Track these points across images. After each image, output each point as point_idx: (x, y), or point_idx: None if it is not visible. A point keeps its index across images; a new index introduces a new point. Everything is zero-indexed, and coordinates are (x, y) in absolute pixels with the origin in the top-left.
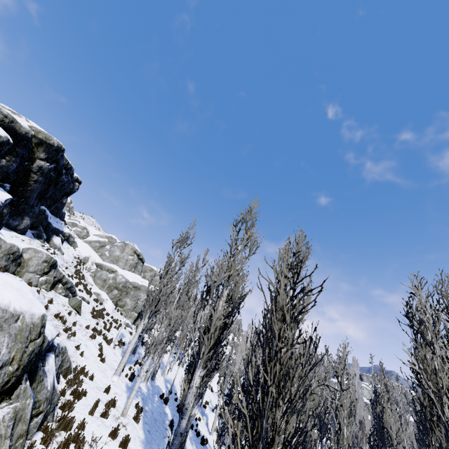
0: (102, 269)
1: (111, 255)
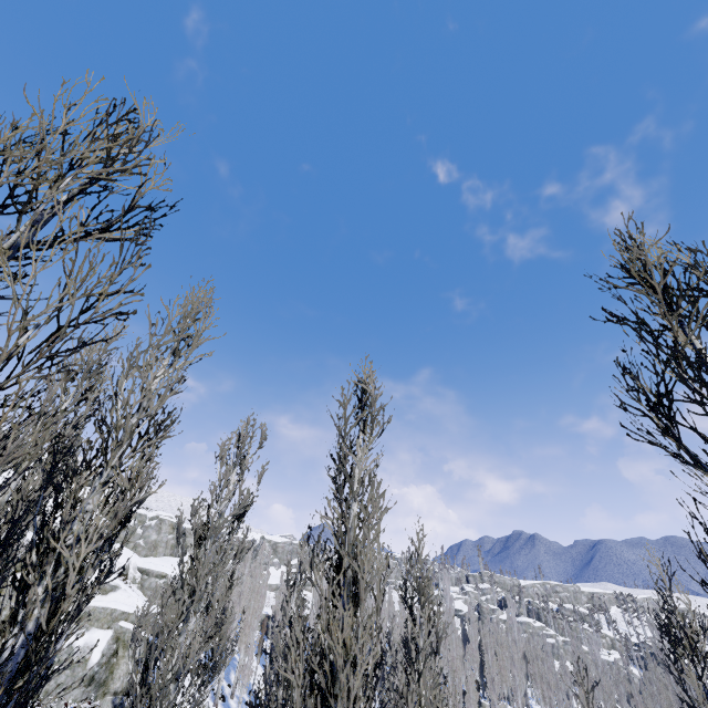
0: (149, 575)
1: (147, 542)
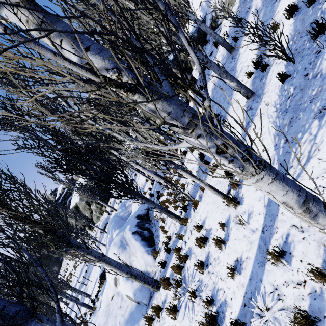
0: None
1: None
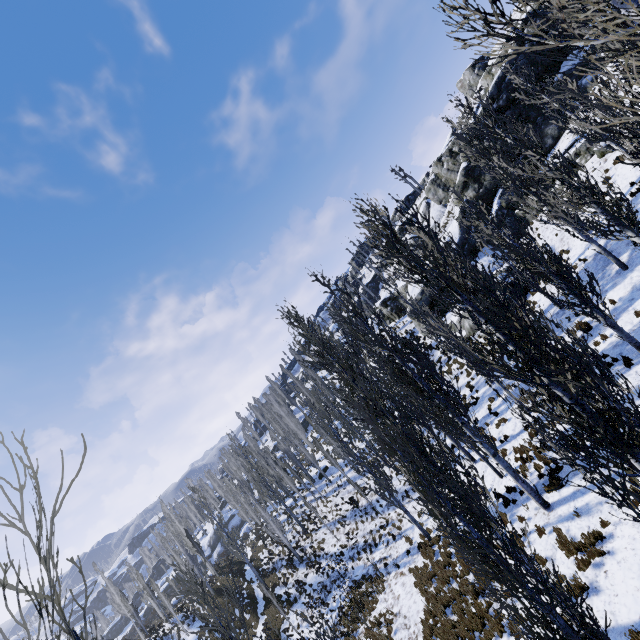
0: None
1: None
